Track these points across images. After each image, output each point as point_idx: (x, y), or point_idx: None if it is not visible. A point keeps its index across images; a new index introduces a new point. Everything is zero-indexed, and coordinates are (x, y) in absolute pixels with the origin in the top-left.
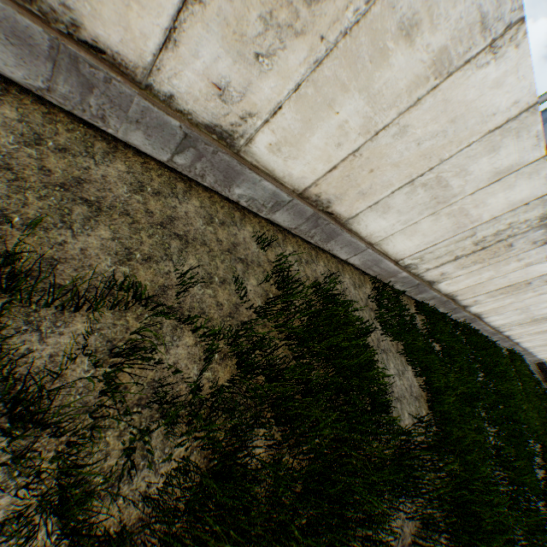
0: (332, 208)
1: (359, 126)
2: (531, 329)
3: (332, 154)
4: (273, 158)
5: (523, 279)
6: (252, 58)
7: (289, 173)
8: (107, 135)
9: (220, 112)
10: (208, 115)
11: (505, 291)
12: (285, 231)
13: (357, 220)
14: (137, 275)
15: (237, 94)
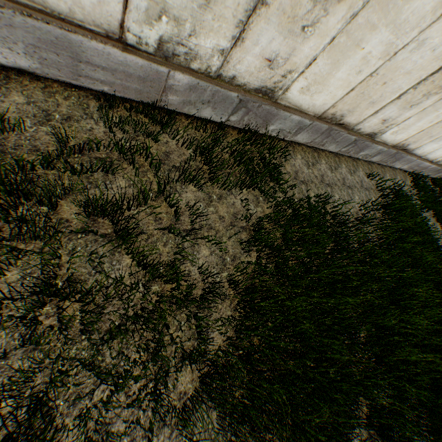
0: (407, 147)
1: None
2: None
3: (423, 126)
4: (389, 136)
5: None
6: (408, 107)
7: (393, 139)
8: (313, 147)
9: (377, 127)
10: (370, 130)
11: None
12: (369, 162)
13: (418, 148)
14: (349, 210)
15: (390, 120)
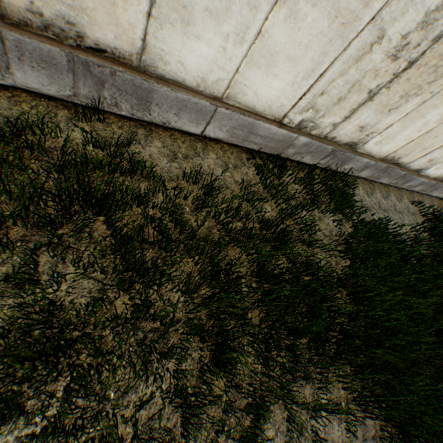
0: None
1: None
2: None
3: None
4: (432, 171)
5: None
6: None
7: (434, 173)
8: (368, 180)
9: (423, 165)
10: (417, 167)
11: None
12: (409, 191)
13: None
14: (403, 231)
15: (435, 159)
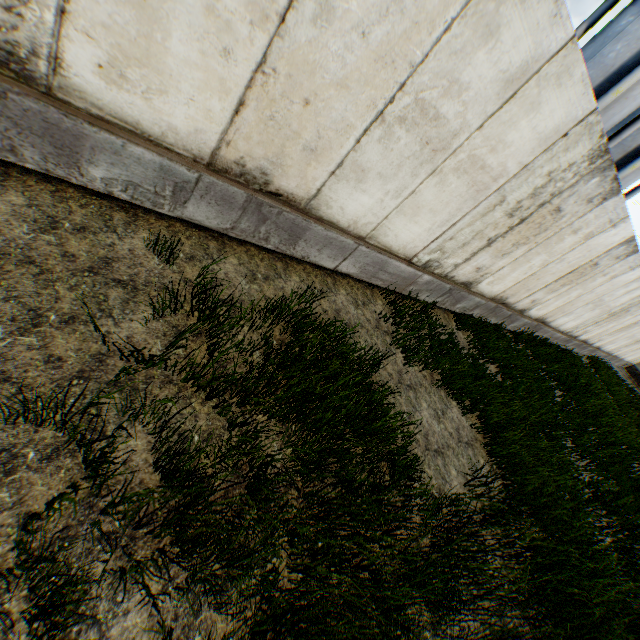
0: (276, 185)
1: (244, 6)
2: (610, 327)
3: (223, 75)
4: (122, 97)
5: (586, 259)
6: None
7: (168, 125)
8: None
9: None
10: None
11: (567, 280)
12: (223, 237)
13: (323, 200)
14: None
15: None
